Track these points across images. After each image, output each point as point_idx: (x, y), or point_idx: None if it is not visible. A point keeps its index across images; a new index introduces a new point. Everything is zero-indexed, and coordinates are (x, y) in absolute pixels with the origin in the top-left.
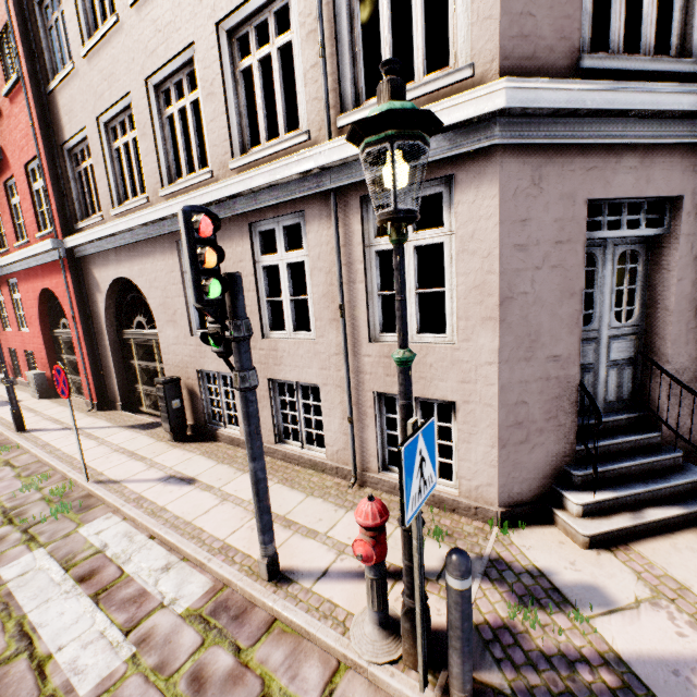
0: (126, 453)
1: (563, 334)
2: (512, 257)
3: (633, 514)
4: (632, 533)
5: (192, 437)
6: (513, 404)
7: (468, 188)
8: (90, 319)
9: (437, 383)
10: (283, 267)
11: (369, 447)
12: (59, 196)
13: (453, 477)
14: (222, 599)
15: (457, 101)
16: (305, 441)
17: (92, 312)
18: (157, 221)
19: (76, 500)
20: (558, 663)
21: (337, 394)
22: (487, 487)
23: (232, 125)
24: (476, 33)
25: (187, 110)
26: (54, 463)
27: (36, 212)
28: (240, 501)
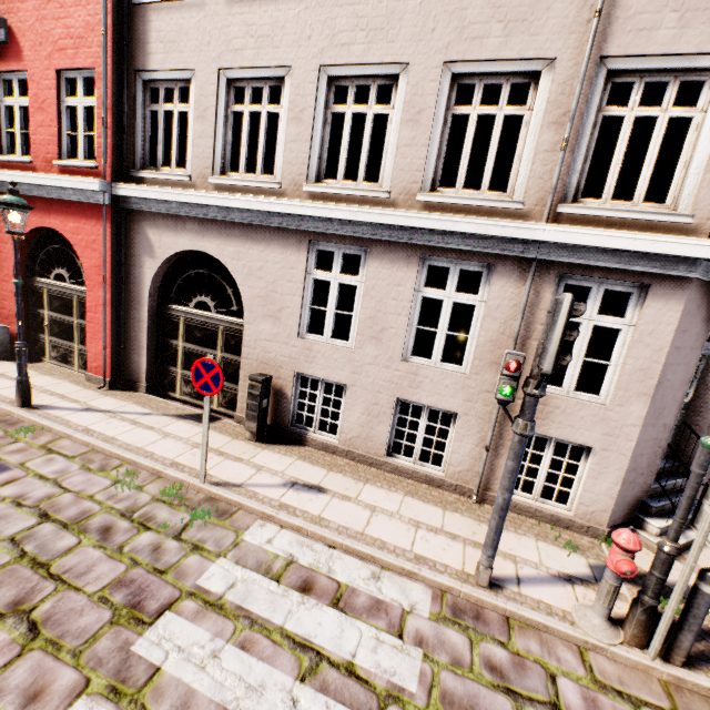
0: (212, 451)
1: (673, 410)
2: (671, 354)
3: (682, 534)
4: (684, 547)
5: (269, 437)
6: (637, 455)
7: (659, 299)
8: (123, 283)
9: (582, 432)
10: (448, 304)
11: (497, 471)
12: (117, 129)
13: (568, 502)
14: (452, 603)
15: (685, 241)
16: (418, 458)
17: (126, 274)
18: (294, 214)
19: (202, 504)
20: (704, 635)
21: (476, 424)
22: (601, 512)
23: (429, 159)
24: (702, 195)
25: (367, 118)
26: (132, 456)
27: (59, 132)
28: (389, 513)
